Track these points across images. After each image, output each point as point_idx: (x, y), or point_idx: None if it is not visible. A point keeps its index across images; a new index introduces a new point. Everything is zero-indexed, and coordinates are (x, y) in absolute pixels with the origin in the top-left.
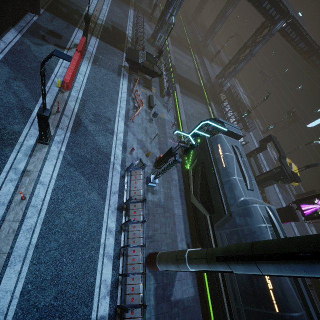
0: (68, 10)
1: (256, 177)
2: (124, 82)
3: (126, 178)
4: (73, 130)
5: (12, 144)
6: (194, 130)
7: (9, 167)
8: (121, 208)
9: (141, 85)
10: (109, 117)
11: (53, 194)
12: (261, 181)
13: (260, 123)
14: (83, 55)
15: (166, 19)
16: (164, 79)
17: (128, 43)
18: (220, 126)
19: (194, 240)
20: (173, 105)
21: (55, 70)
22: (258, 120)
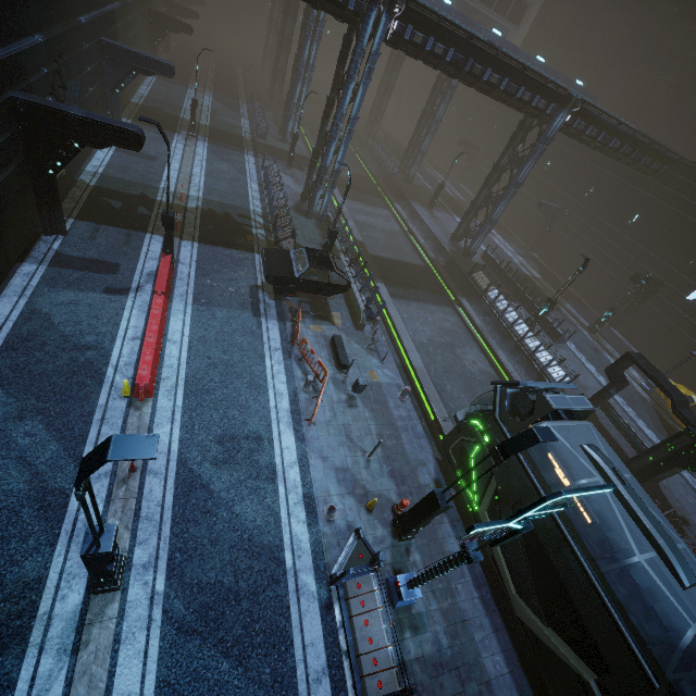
0: (124, 201)
1: (631, 463)
2: (271, 323)
3: (338, 610)
4: (177, 509)
5: (23, 629)
6: (523, 514)
7: None
8: None
9: (307, 317)
10: (256, 433)
11: None
12: (647, 471)
13: (575, 309)
14: (171, 291)
15: (326, 165)
16: (354, 287)
17: (258, 229)
18: (595, 490)
19: None
20: (384, 334)
21: (113, 354)
22: (569, 303)
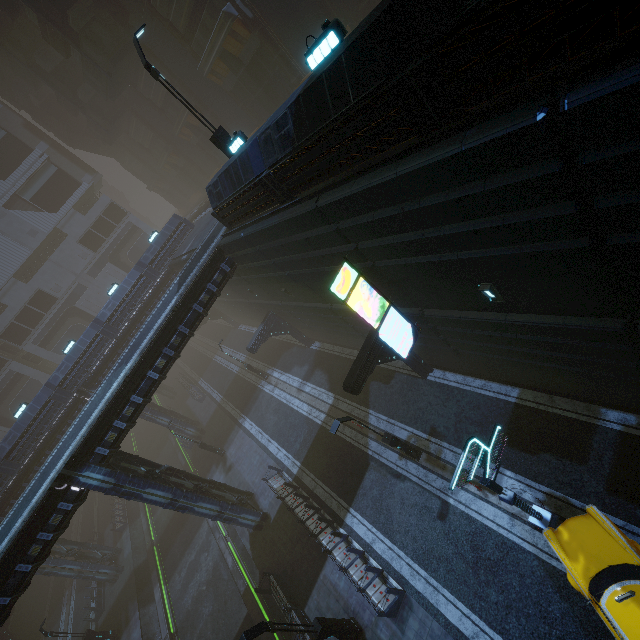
0: None
1: None
2: None
3: None
4: None
5: None
6: None
7: None
8: None
9: None
10: None
11: None
12: None
13: (382, 414)
14: None
15: None
16: None
17: None
18: None
19: None
20: None
21: None
22: (373, 409)
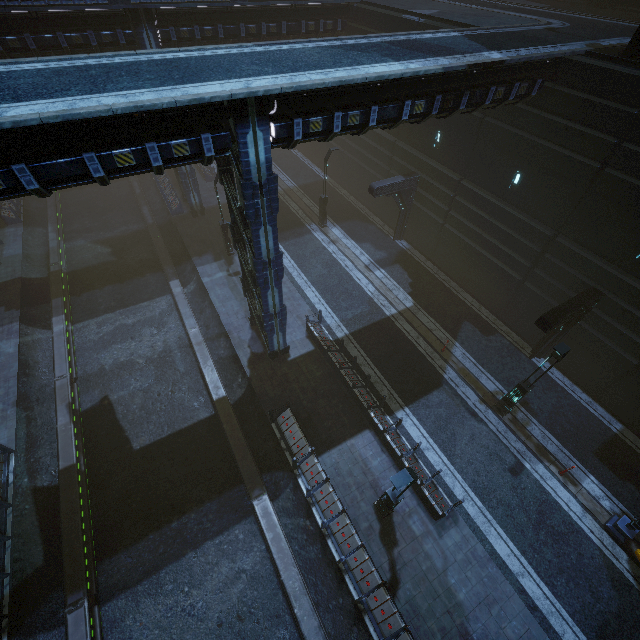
0: None
1: None
2: None
3: None
4: None
5: None
6: None
7: None
8: None
9: None
10: None
11: None
12: None
13: (471, 355)
14: None
15: None
16: None
17: None
18: None
19: None
20: None
21: None
22: (461, 344)
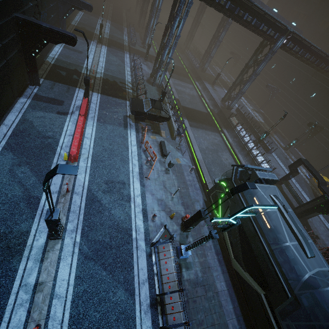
0: (66, 72)
1: (295, 209)
2: (132, 133)
3: (154, 257)
4: (86, 209)
5: (20, 250)
6: (236, 215)
7: (18, 285)
8: (154, 302)
9: (149, 132)
10: (122, 181)
11: (72, 308)
12: (302, 213)
13: (278, 138)
14: (87, 115)
15: (163, 60)
16: (172, 119)
17: (129, 89)
18: (268, 206)
19: (246, 316)
20: (185, 143)
21: (60, 141)
22: (276, 135)
